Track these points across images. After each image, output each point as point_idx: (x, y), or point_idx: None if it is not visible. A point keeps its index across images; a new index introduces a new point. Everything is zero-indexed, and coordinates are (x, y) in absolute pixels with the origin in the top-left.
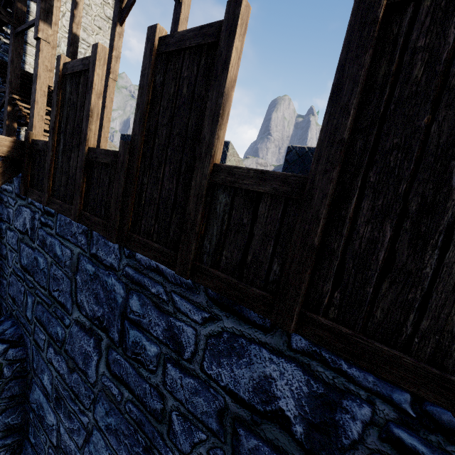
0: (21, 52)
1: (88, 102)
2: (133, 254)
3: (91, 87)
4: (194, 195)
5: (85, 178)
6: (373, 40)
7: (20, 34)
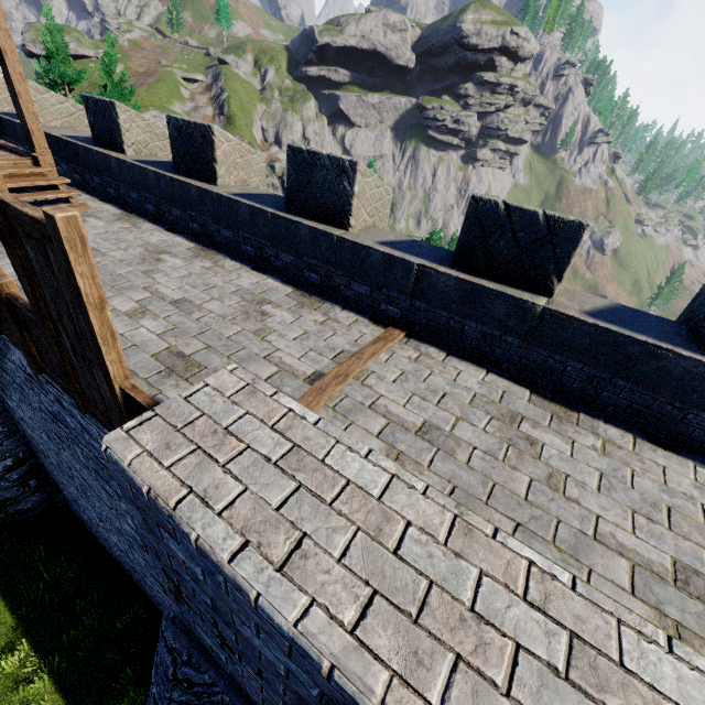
0: None
1: None
2: None
3: None
4: None
5: None
6: None
7: None
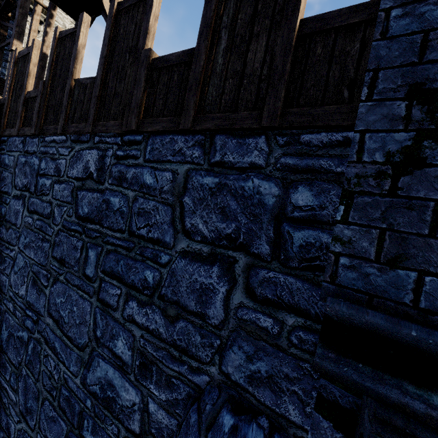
0: (1, 63)
1: (28, 68)
2: (44, 139)
3: (30, 60)
4: (66, 94)
5: (24, 109)
6: (112, 22)
7: (1, 50)
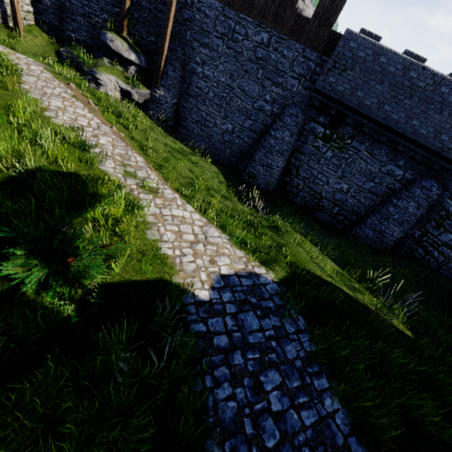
0: None
1: None
2: (239, 14)
3: None
4: (257, 1)
5: None
6: None
7: None
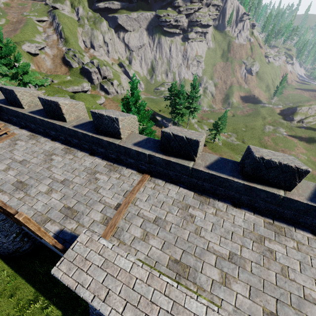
0: None
1: None
2: None
3: None
4: None
5: None
6: None
7: None
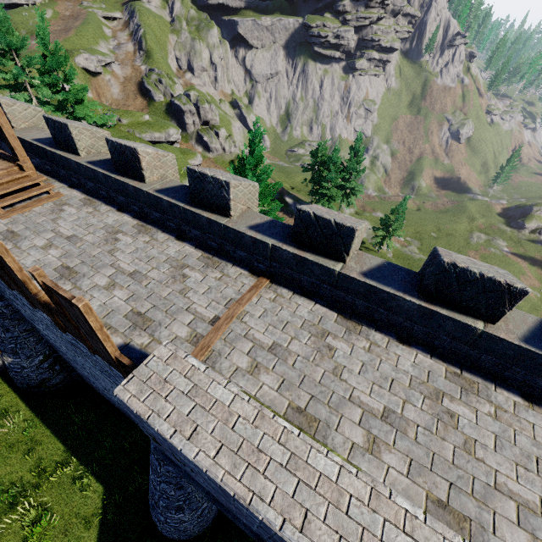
0: None
1: None
2: None
3: None
4: None
5: None
6: None
7: None
